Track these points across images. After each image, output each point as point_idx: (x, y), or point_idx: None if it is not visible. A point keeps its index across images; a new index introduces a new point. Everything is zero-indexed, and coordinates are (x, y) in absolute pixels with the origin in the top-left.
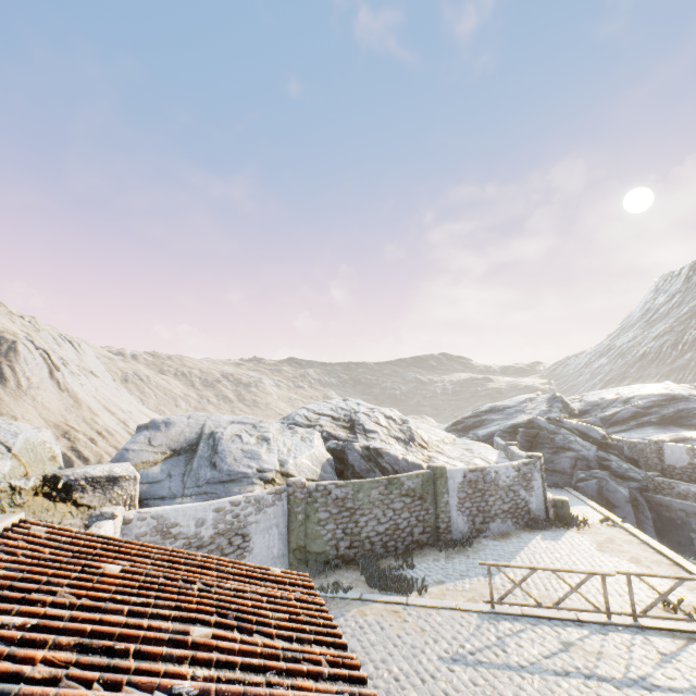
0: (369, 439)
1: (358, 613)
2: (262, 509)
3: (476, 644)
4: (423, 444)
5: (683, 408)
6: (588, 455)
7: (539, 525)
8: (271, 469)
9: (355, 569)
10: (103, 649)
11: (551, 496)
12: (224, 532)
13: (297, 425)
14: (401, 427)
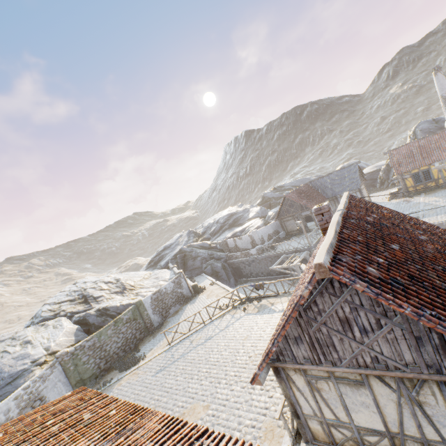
0: (99, 302)
1: (118, 386)
2: (46, 379)
3: (165, 362)
4: (132, 288)
5: (235, 218)
6: (205, 256)
7: (189, 299)
8: (41, 356)
9: (112, 370)
10: (22, 442)
11: (191, 284)
12: (26, 405)
13: (46, 319)
14: (117, 285)
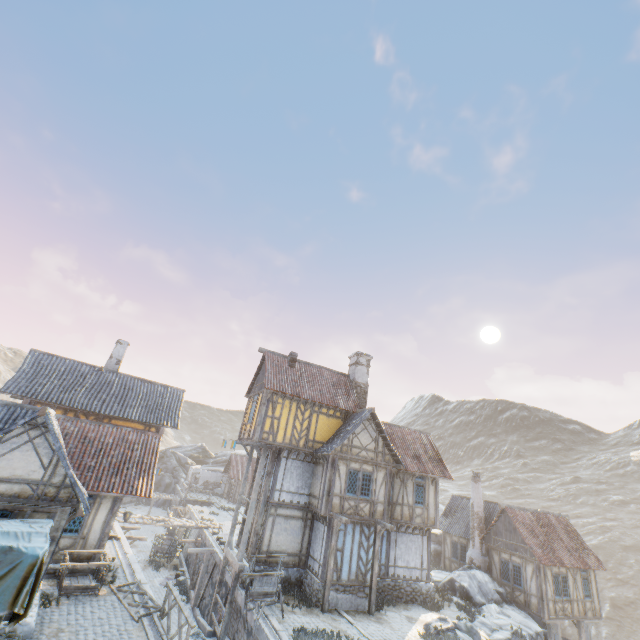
0: None
1: None
2: None
3: None
4: None
5: None
6: (169, 466)
7: None
8: None
9: None
10: None
11: None
12: None
13: None
14: None
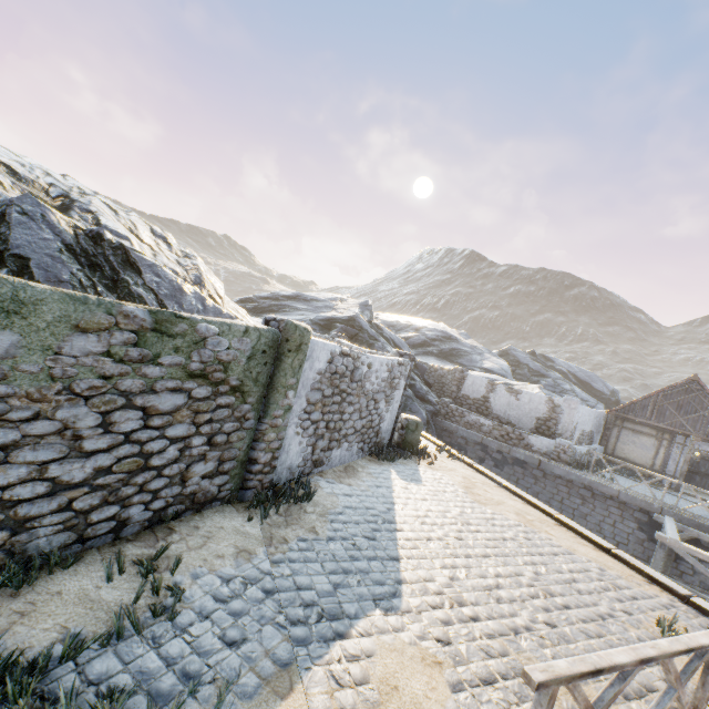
0: None
1: None
2: None
3: None
4: (217, 298)
5: (456, 348)
6: None
7: (390, 455)
8: None
9: None
10: None
11: (402, 414)
12: None
13: None
14: (182, 261)
